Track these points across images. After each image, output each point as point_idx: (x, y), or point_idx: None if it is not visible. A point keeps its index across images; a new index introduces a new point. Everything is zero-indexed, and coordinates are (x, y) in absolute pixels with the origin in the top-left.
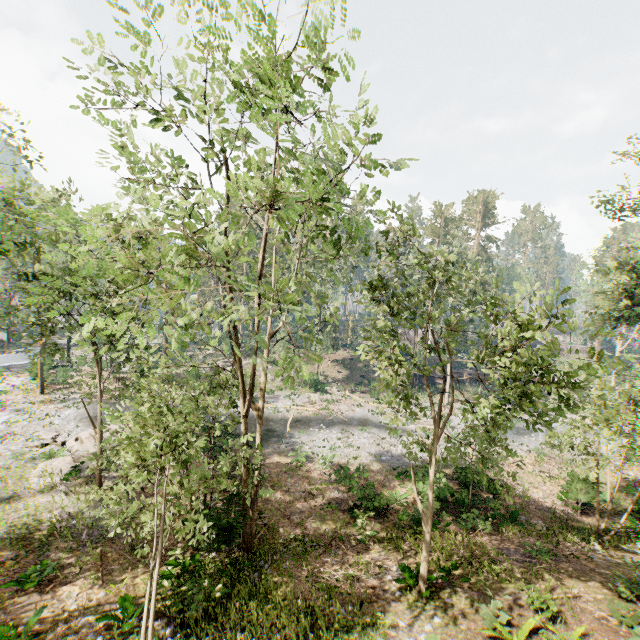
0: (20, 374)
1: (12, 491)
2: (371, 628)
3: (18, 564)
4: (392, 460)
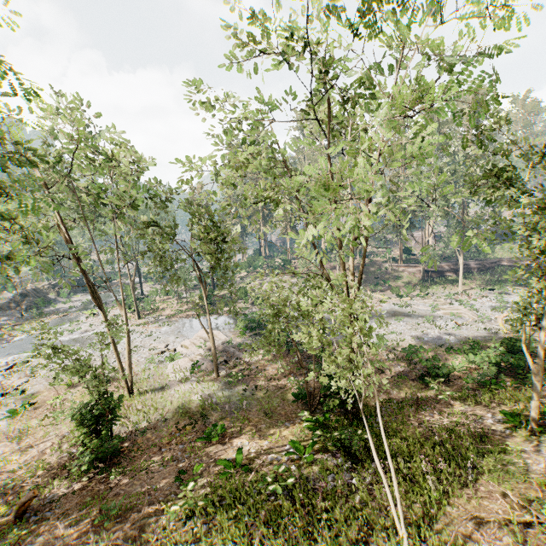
0: (115, 307)
1: (160, 383)
2: (503, 454)
3: (194, 428)
4: (434, 340)
